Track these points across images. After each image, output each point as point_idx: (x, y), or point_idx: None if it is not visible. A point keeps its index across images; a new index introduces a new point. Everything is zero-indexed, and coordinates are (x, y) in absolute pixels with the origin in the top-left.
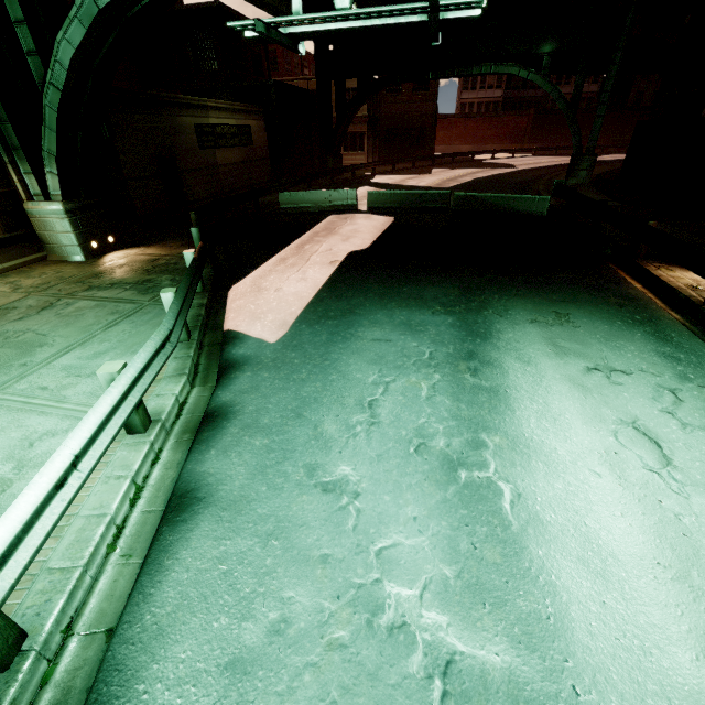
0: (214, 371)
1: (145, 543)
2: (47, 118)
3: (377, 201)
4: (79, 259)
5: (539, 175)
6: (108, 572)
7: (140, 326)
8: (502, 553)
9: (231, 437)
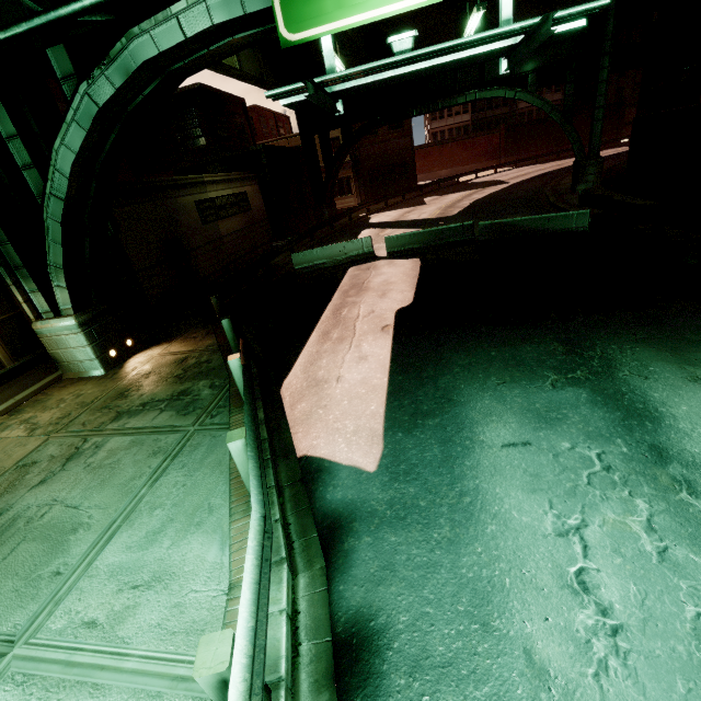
0: (313, 537)
1: None
2: (50, 231)
3: (396, 244)
4: (99, 373)
5: (537, 186)
6: None
7: (194, 472)
8: None
9: None
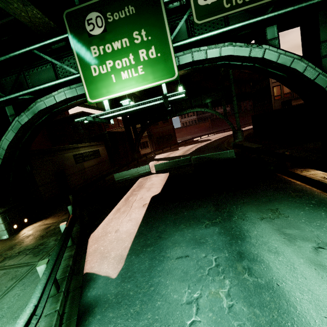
0: (74, 319)
1: None
2: None
3: (159, 167)
4: (5, 237)
5: (222, 141)
6: None
7: (27, 287)
8: None
9: None
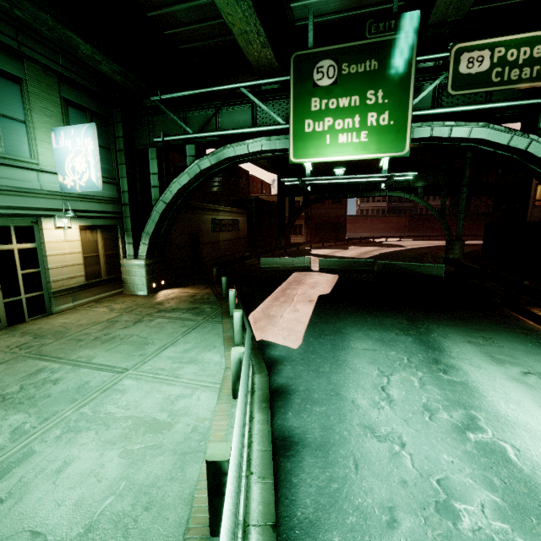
0: (263, 365)
1: (270, 470)
2: (153, 216)
3: (325, 264)
4: (144, 293)
5: (424, 252)
6: (253, 487)
7: (205, 335)
8: (526, 486)
9: (298, 405)
